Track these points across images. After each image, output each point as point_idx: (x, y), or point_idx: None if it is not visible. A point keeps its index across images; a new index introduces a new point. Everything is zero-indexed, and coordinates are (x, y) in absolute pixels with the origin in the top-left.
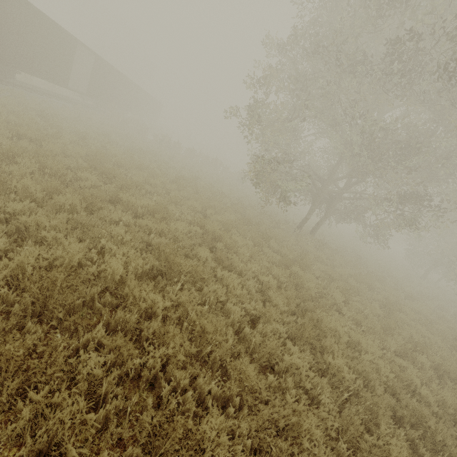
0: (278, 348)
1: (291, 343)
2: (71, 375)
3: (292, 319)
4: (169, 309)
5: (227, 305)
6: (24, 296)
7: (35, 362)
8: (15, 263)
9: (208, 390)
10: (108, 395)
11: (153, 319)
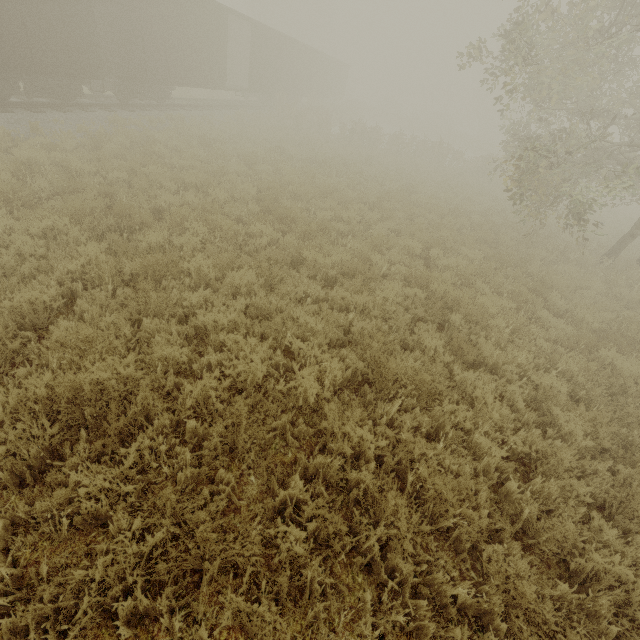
0: (575, 522)
1: (604, 523)
2: (270, 551)
3: (603, 467)
4: (384, 448)
5: (474, 435)
6: (211, 439)
7: (230, 544)
8: (198, 389)
9: (452, 599)
10: (315, 584)
11: (363, 466)
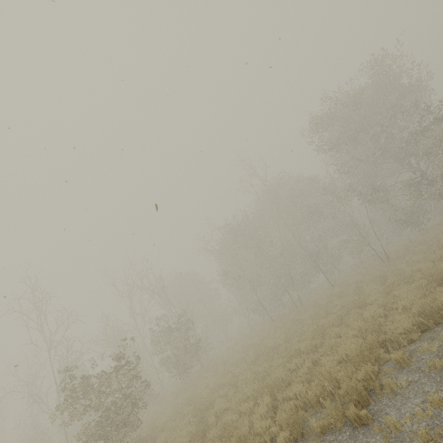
0: None
1: None
2: None
3: None
4: None
5: None
6: None
7: None
8: None
9: None
10: None
11: None
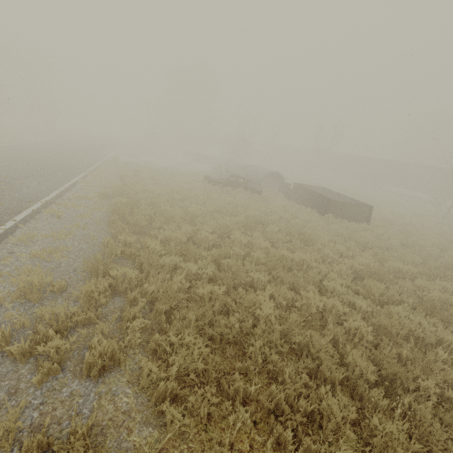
0: None
1: None
2: None
3: None
4: None
5: None
6: None
7: None
8: None
9: None
10: None
11: None
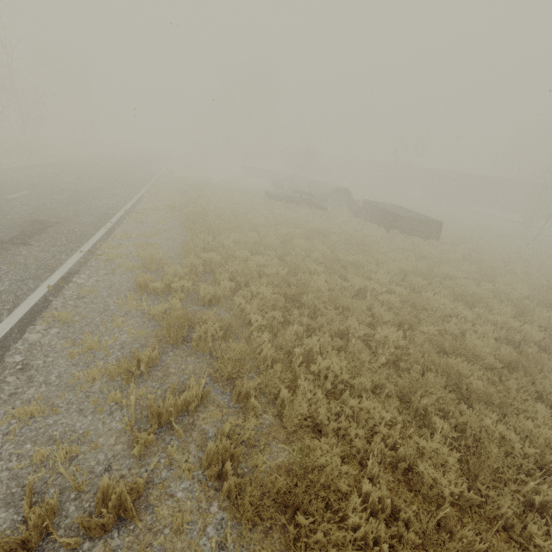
0: None
1: None
2: None
3: None
4: None
5: None
6: None
7: None
8: None
9: None
10: None
11: None
